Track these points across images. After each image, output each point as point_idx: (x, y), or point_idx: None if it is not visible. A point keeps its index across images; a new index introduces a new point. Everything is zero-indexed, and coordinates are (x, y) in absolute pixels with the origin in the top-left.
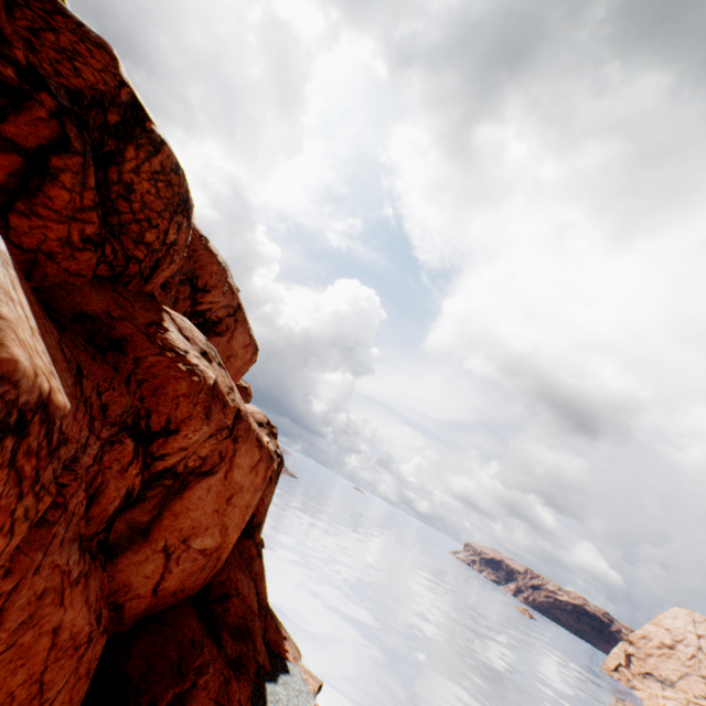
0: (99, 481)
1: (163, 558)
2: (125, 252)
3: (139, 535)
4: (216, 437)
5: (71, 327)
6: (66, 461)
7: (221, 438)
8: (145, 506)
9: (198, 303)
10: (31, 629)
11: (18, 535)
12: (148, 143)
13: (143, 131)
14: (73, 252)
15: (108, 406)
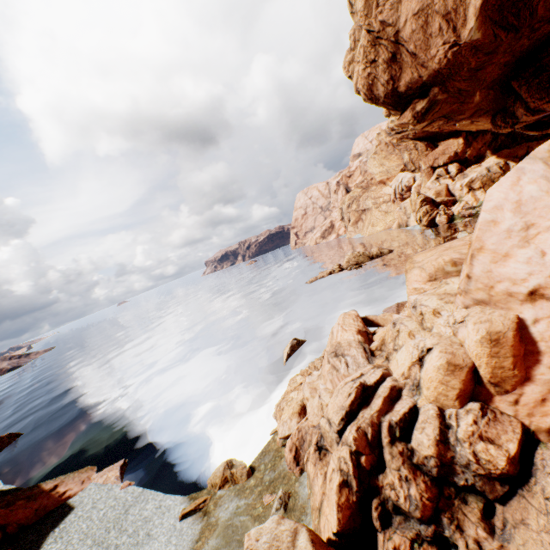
0: None
1: None
2: None
3: None
4: None
5: None
6: None
7: None
8: None
9: None
10: None
11: None
12: None
13: None
14: None
15: None
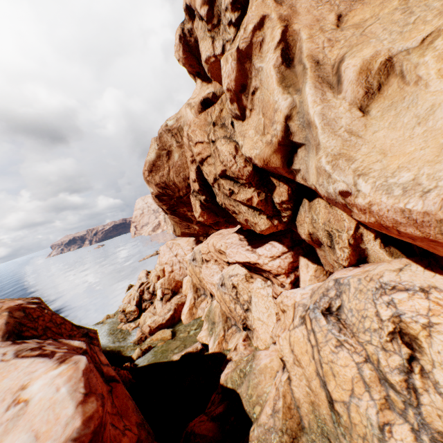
0: None
1: None
2: None
3: None
4: None
5: None
6: None
7: None
8: None
9: None
10: None
11: None
12: None
13: None
14: None
15: None
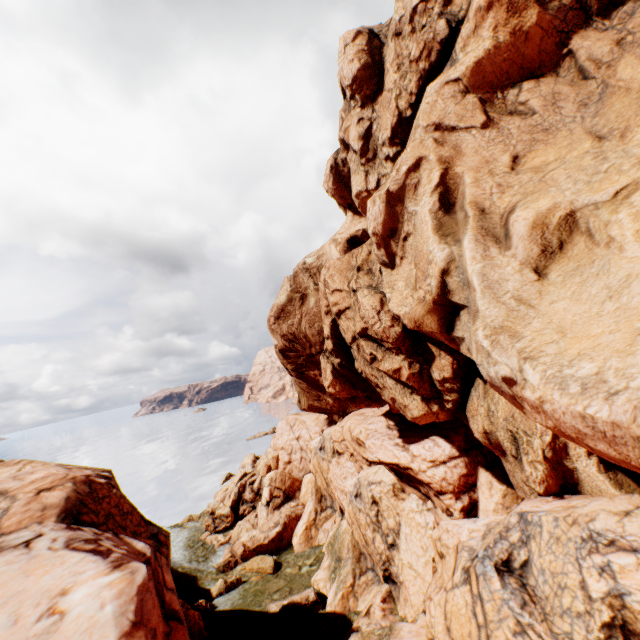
0: None
1: None
2: None
3: None
4: None
5: None
6: None
7: None
8: None
9: None
10: None
11: None
12: None
13: None
14: None
15: None
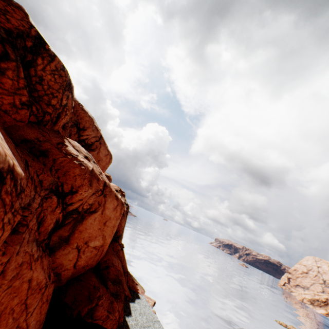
0: (42, 215)
1: (77, 251)
2: (42, 109)
3: (64, 242)
4: (96, 194)
5: (20, 145)
6: (25, 205)
7: (98, 195)
8: (65, 228)
9: (81, 136)
10: (18, 279)
11: (6, 231)
12: (48, 56)
13: (45, 50)
14: (17, 110)
15: (42, 181)
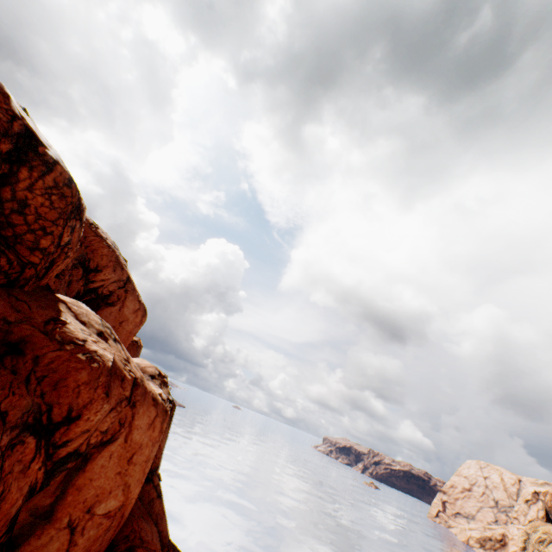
0: (0, 490)
1: (68, 534)
2: (20, 260)
3: (42, 519)
4: (116, 409)
5: None
6: None
7: (120, 409)
8: (47, 490)
9: (90, 282)
10: None
11: None
12: (41, 164)
13: (36, 155)
14: None
15: (8, 412)
